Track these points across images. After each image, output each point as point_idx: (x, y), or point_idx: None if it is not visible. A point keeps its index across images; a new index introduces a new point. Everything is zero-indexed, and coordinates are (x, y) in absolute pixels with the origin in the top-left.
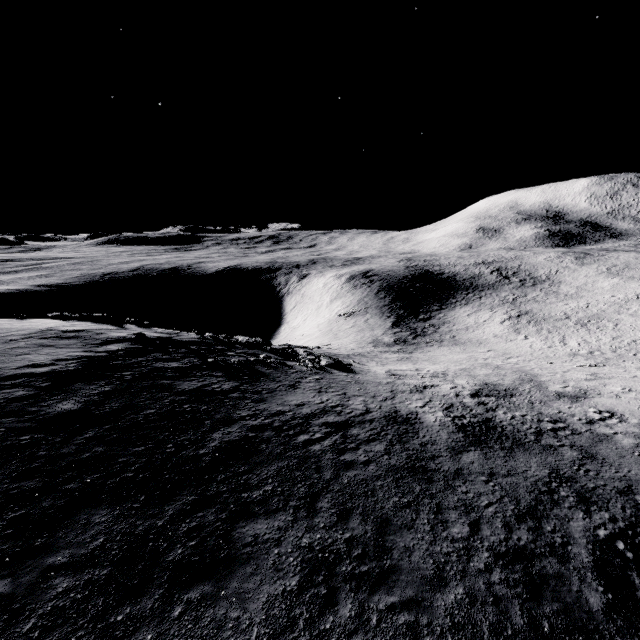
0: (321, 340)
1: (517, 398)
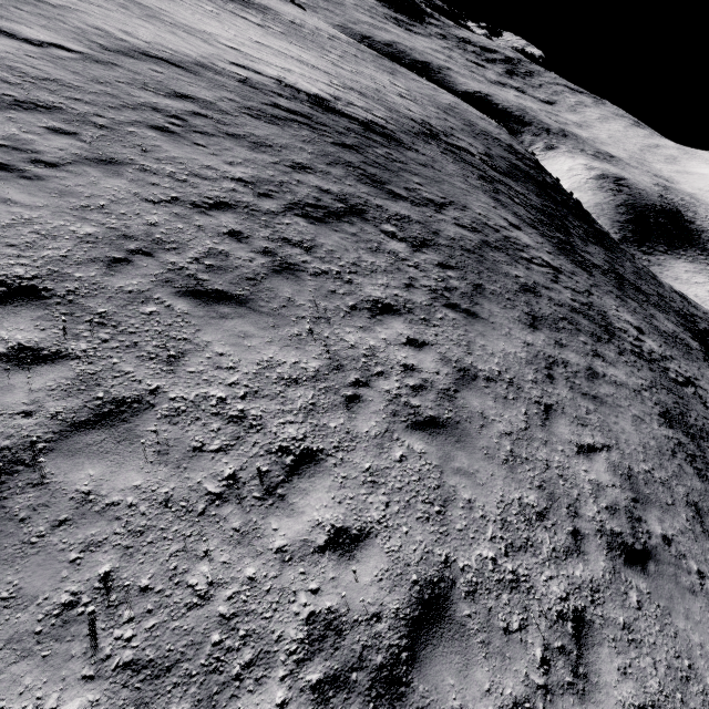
0: None
1: (701, 306)
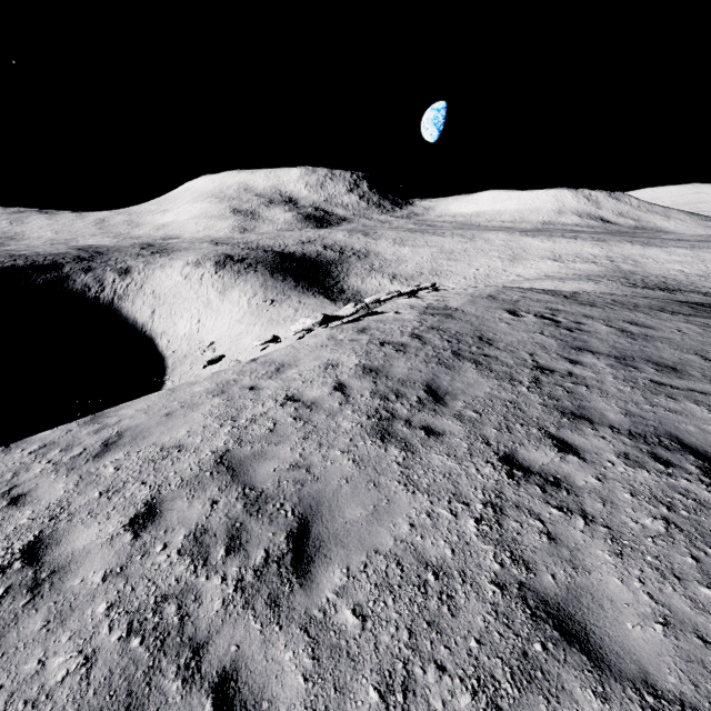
0: (287, 329)
1: None
